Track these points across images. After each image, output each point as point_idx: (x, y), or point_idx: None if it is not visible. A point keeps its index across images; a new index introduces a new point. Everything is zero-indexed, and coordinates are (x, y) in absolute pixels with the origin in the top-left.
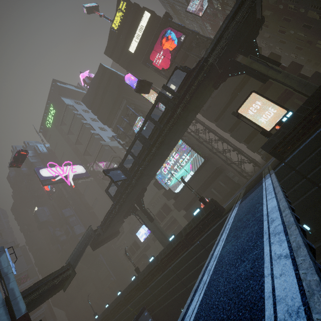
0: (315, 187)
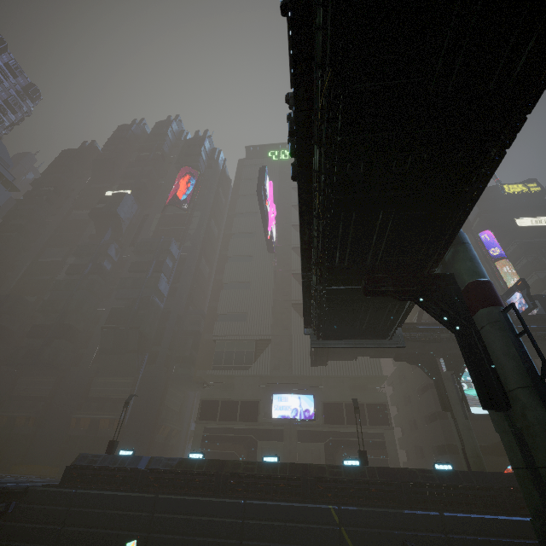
0: None
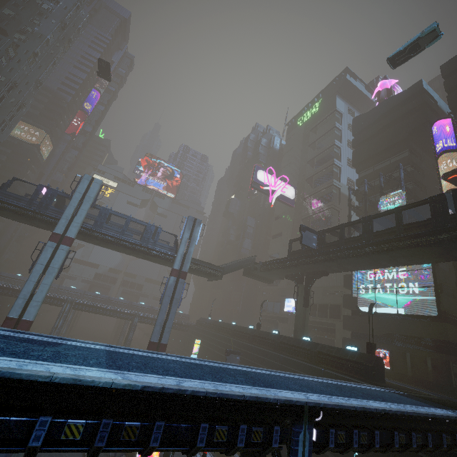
0: None
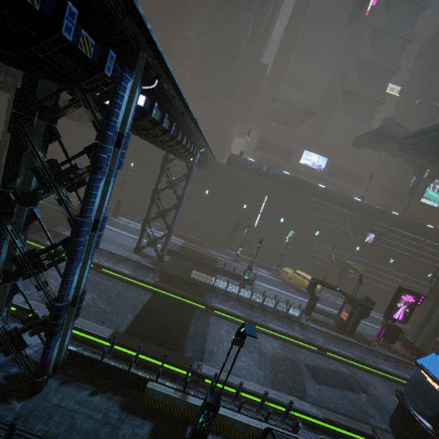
0: None
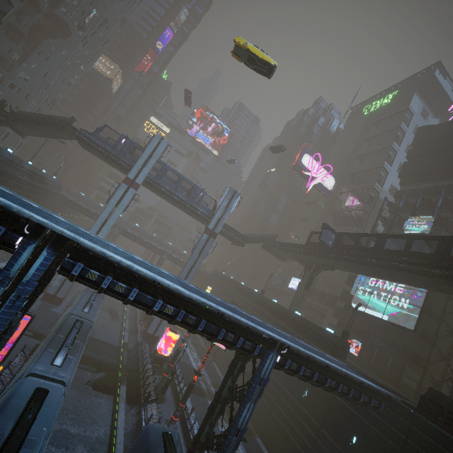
0: (399, 448)
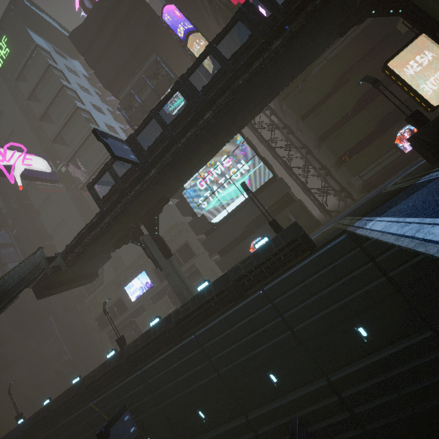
0: None
